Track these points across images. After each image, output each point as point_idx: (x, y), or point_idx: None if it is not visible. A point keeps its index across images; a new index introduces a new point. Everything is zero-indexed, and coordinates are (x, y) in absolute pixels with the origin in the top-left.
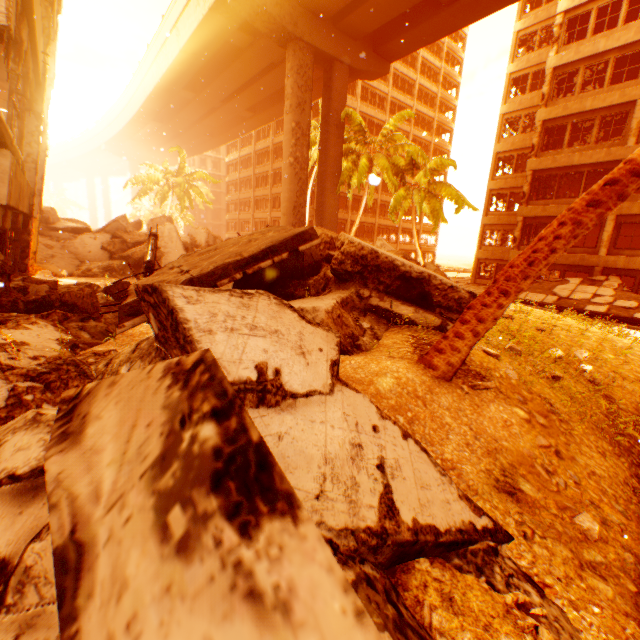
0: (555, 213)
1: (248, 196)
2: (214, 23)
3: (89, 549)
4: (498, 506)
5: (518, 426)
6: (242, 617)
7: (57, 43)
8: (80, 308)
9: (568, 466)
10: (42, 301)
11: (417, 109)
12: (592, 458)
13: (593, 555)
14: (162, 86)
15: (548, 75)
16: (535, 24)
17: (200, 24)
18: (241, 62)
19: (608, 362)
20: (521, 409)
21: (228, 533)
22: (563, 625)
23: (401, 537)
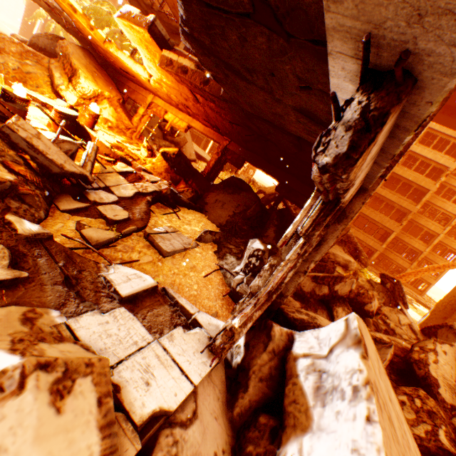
0: None
1: None
2: None
3: None
4: None
5: None
6: None
7: None
8: None
9: None
10: None
11: None
12: None
13: None
14: None
15: None
16: None
17: None
18: None
19: None
20: None
21: None
22: None
23: None
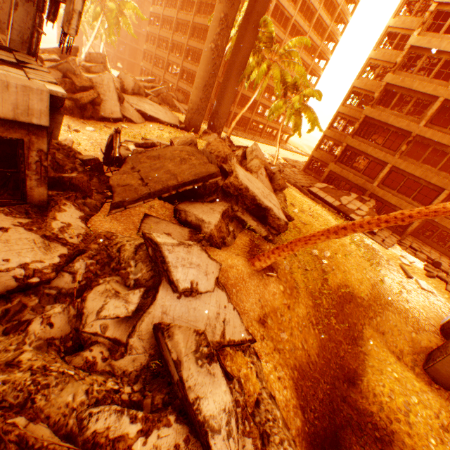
0: (364, 150)
1: (167, 36)
2: None
3: (182, 361)
4: (257, 328)
5: (278, 294)
6: (209, 375)
7: None
8: (81, 188)
9: (290, 312)
10: (58, 179)
11: (320, 14)
12: (301, 309)
13: (280, 346)
14: None
15: (406, 49)
16: None
17: None
18: None
19: (337, 259)
20: (283, 286)
21: (208, 365)
22: (259, 367)
23: (224, 343)
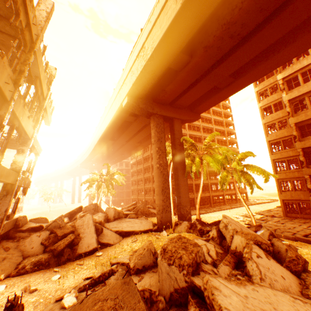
0: None
1: (141, 177)
2: (119, 115)
3: None
4: None
5: None
6: None
7: (32, 140)
8: None
9: None
10: None
11: (215, 128)
12: None
13: None
14: (100, 140)
15: (286, 103)
16: (264, 87)
17: (113, 117)
18: (132, 126)
19: None
20: None
21: None
22: None
23: None
